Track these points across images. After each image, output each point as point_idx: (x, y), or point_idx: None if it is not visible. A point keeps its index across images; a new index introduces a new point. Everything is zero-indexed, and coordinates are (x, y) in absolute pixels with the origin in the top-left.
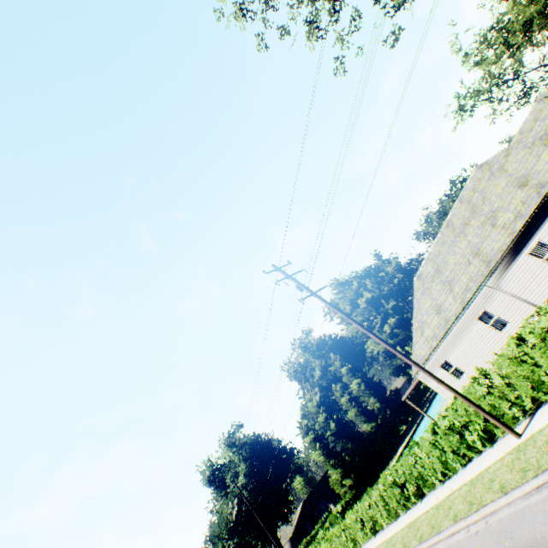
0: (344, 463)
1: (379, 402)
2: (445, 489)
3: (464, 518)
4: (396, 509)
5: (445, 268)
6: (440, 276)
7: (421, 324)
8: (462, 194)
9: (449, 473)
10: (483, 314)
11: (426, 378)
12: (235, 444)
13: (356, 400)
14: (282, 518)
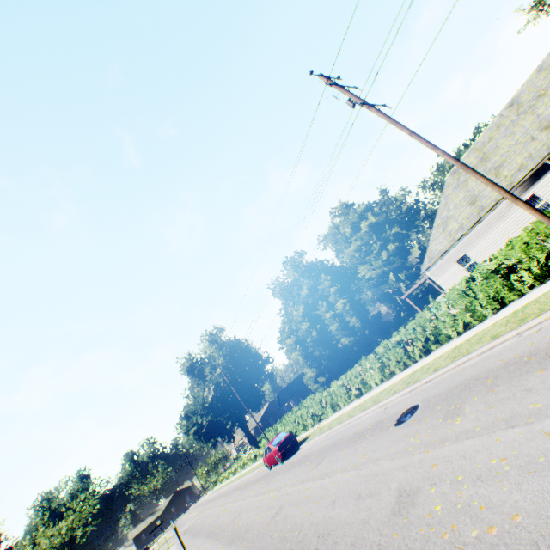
0: (320, 365)
1: (361, 321)
2: (466, 335)
3: (514, 329)
4: (391, 371)
5: (495, 154)
6: (485, 164)
7: (446, 219)
8: (545, 61)
9: (474, 322)
10: (528, 201)
11: (436, 275)
12: (217, 342)
13: (340, 317)
14: (254, 406)
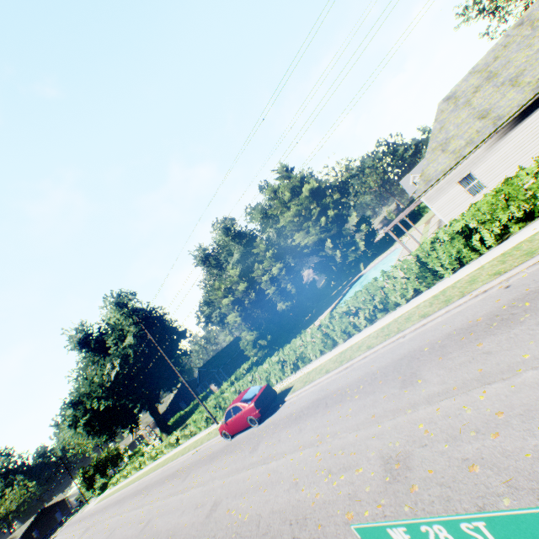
0: (261, 327)
1: (297, 287)
2: None
3: None
4: (433, 277)
5: (507, 68)
6: (495, 80)
7: (445, 141)
8: None
9: None
10: None
11: (432, 200)
12: (127, 306)
13: (276, 281)
14: (172, 382)
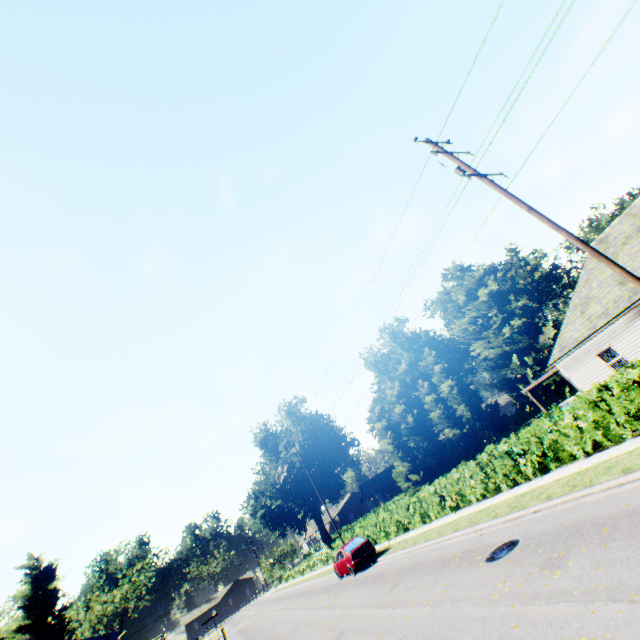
0: (414, 459)
1: (471, 411)
2: (595, 459)
3: None
4: (497, 486)
5: None
6: None
7: (586, 300)
8: None
9: (607, 443)
10: None
11: (569, 369)
12: (296, 415)
13: (443, 402)
14: (331, 496)
